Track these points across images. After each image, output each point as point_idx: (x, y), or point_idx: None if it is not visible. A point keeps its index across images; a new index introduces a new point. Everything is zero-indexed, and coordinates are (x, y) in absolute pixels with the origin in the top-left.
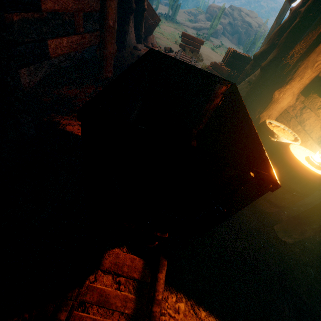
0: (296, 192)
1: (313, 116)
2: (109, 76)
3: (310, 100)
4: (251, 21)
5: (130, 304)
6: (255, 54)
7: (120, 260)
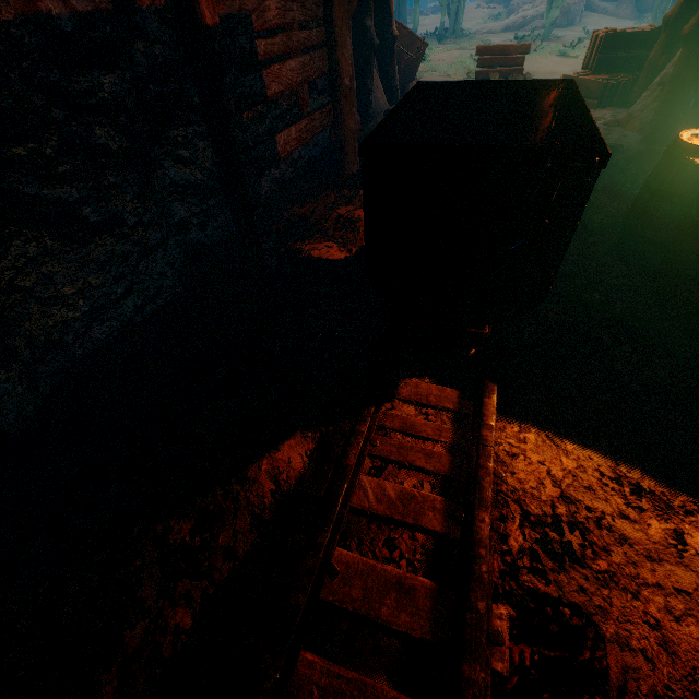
0: None
1: None
2: (355, 171)
3: None
4: None
5: (447, 434)
6: (667, 15)
7: (422, 389)
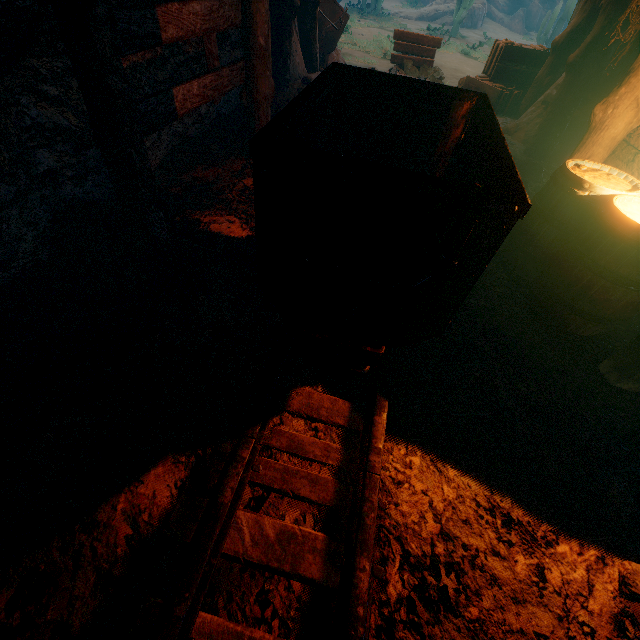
0: (632, 284)
1: None
2: None
3: None
4: None
5: (335, 455)
6: (555, 40)
7: (314, 400)
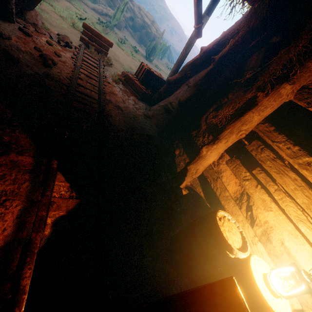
0: None
1: (229, 170)
2: None
3: (234, 165)
4: (150, 23)
5: None
6: (169, 79)
7: None
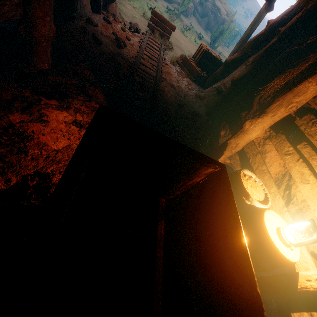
0: (264, 270)
1: (275, 150)
2: (45, 68)
3: (278, 140)
4: (221, 6)
5: None
6: (227, 60)
7: None
